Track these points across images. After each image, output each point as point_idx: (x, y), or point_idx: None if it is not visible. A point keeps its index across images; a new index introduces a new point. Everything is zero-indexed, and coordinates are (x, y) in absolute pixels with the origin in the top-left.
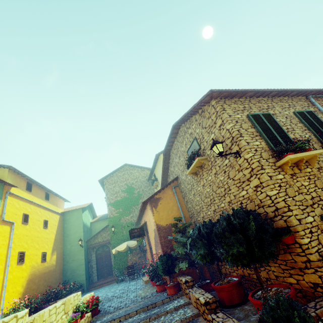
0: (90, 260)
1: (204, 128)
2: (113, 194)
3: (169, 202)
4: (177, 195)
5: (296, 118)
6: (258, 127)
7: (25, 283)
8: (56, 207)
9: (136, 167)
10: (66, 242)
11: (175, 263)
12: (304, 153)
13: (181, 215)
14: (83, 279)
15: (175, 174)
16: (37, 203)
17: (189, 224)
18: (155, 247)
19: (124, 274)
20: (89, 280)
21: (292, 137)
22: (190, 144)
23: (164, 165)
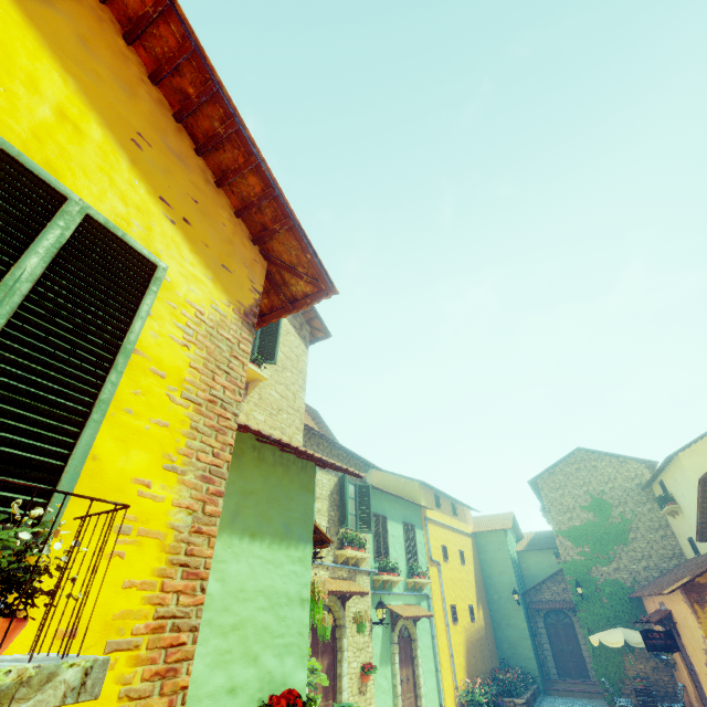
0: (536, 631)
1: None
2: (563, 511)
3: None
4: None
5: None
6: None
7: (464, 653)
8: (465, 524)
9: (603, 455)
10: (489, 587)
11: None
12: None
13: None
14: (532, 667)
15: None
16: (448, 525)
17: None
18: None
19: (623, 694)
20: (541, 671)
21: None
22: None
23: (702, 503)
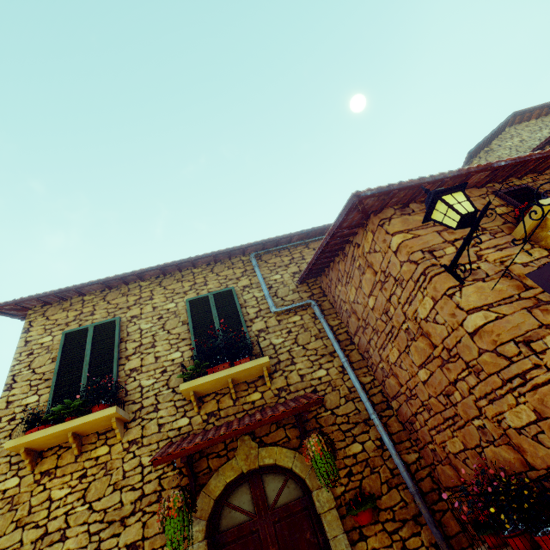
0: None
1: None
2: None
3: None
4: None
5: (185, 313)
6: (57, 361)
7: None
8: None
9: None
10: None
11: None
12: (56, 426)
13: None
14: None
15: None
16: None
17: None
18: None
19: None
20: None
21: (135, 364)
22: None
23: None
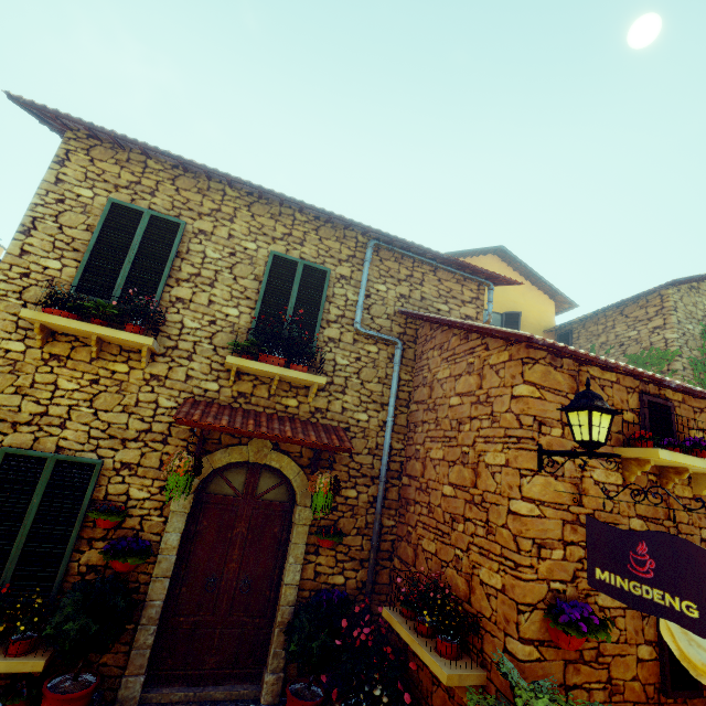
0: None
1: None
2: None
3: None
4: None
5: (262, 267)
6: (95, 235)
7: None
8: None
9: None
10: None
11: None
12: (83, 323)
13: None
14: None
15: None
16: None
17: None
18: None
19: None
20: None
21: (185, 295)
22: None
23: None
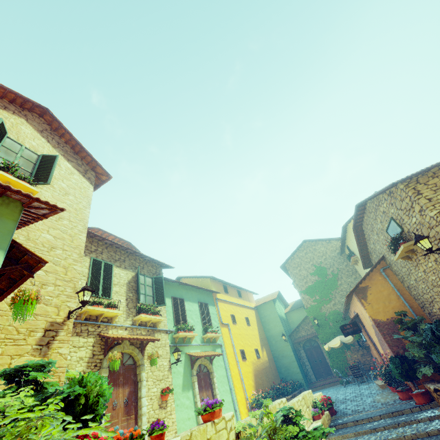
0: (300, 356)
1: (400, 210)
2: (301, 279)
3: (381, 290)
4: (391, 279)
5: None
6: None
7: (253, 377)
8: (249, 302)
9: (318, 241)
10: (269, 337)
11: (415, 367)
12: None
13: (406, 305)
14: (300, 378)
15: (378, 253)
16: (235, 303)
17: (419, 319)
18: (380, 345)
19: (348, 375)
20: (306, 379)
21: None
22: (387, 223)
23: (358, 243)
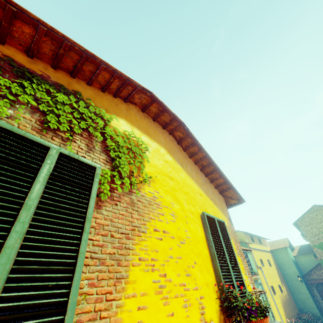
0: (313, 294)
1: None
2: (313, 236)
3: None
4: None
5: None
6: None
7: (282, 307)
8: (266, 247)
9: None
10: (284, 275)
11: None
12: None
13: None
14: (316, 312)
15: None
16: (259, 249)
17: None
18: None
19: None
20: (321, 313)
21: None
22: None
23: None
